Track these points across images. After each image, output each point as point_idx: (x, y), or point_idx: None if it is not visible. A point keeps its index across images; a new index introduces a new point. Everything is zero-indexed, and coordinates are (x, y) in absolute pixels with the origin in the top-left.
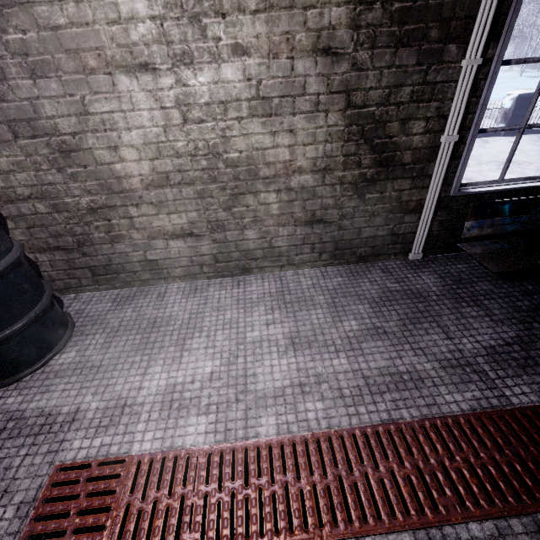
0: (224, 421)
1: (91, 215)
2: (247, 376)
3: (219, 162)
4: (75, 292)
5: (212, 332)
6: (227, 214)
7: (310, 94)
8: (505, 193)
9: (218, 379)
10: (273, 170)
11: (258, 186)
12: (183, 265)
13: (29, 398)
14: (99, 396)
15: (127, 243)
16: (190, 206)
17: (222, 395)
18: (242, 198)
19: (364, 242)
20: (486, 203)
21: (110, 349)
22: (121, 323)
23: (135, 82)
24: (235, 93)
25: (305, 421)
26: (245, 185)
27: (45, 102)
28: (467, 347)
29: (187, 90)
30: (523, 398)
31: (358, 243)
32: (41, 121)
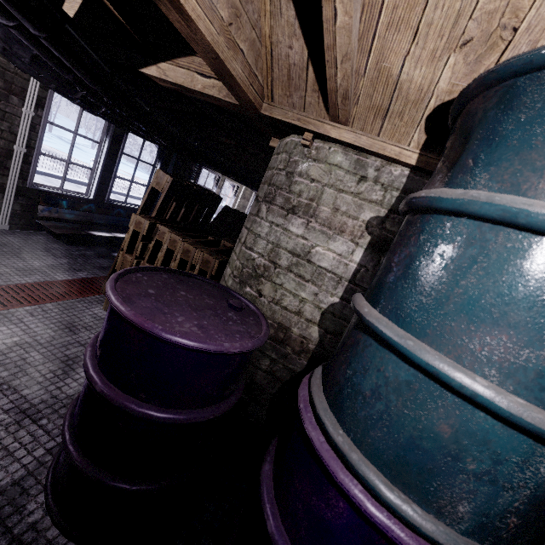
0: None
1: None
2: None
3: None
4: None
5: None
6: None
7: None
8: (66, 197)
9: None
10: None
11: None
12: None
13: None
14: None
15: None
16: None
17: None
18: None
19: None
20: (51, 197)
21: None
22: None
23: None
24: None
25: None
26: None
27: None
28: (37, 264)
29: None
30: (64, 278)
31: None
32: None
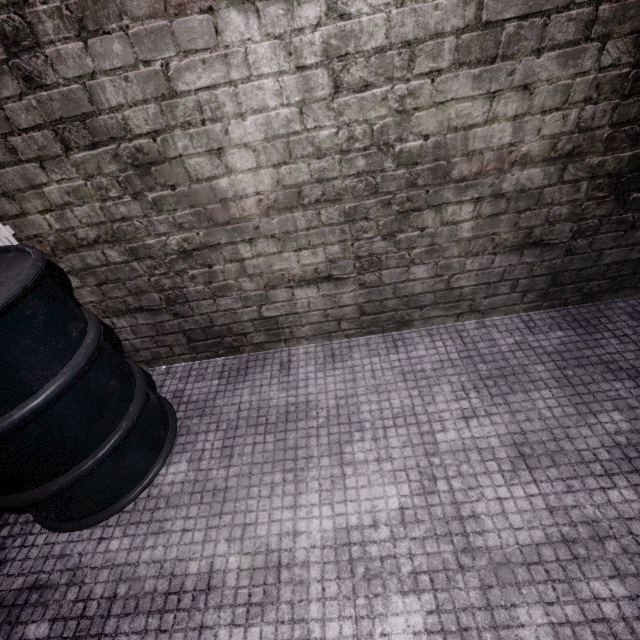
0: (451, 610)
1: (184, 261)
2: (463, 519)
3: (387, 159)
4: (166, 363)
5: (379, 432)
6: (387, 244)
7: (582, 5)
8: None
9: (416, 522)
10: (477, 164)
11: (446, 194)
12: (313, 321)
13: (139, 543)
14: (237, 546)
15: (235, 296)
16: (331, 236)
17: (431, 554)
18: (415, 217)
19: (602, 271)
20: None
21: (233, 459)
22: (238, 414)
23: (254, 21)
24: (435, 20)
25: (603, 622)
26: (425, 194)
27: (105, 81)
28: None
29: (346, 26)
30: None
31: (590, 274)
32: (102, 116)
